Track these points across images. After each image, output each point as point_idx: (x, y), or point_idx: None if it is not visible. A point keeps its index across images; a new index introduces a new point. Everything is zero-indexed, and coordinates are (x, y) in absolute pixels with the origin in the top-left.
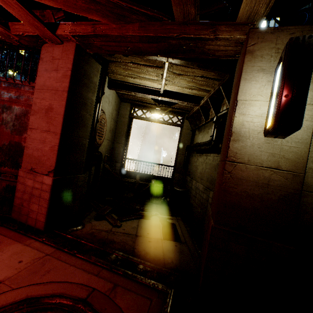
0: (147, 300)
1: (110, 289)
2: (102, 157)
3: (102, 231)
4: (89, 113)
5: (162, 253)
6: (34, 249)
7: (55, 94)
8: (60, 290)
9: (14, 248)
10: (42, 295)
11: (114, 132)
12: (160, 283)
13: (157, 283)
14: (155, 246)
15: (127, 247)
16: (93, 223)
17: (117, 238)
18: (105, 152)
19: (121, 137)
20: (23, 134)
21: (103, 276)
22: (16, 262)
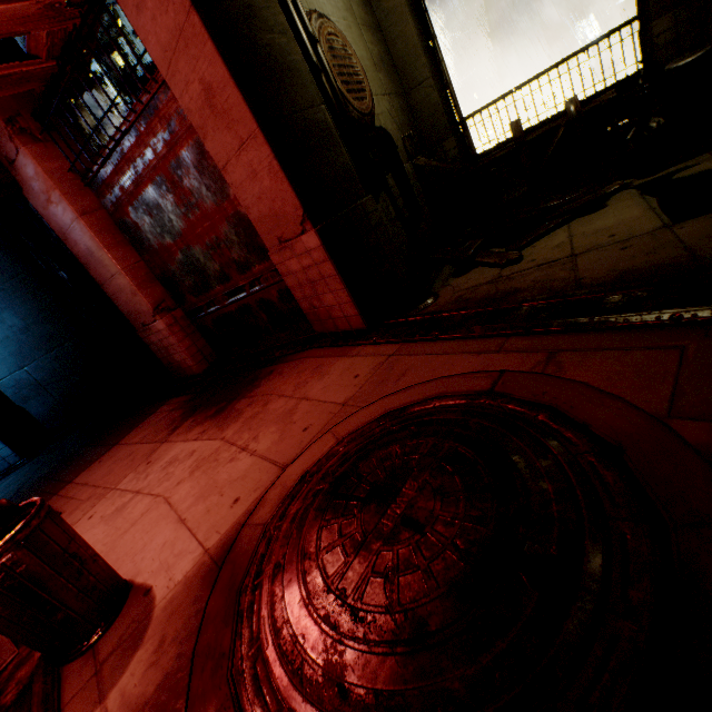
0: (666, 351)
1: (542, 363)
2: (399, 147)
3: (480, 286)
4: (277, 31)
5: (683, 252)
6: (368, 357)
7: (186, 46)
8: (435, 391)
9: (341, 365)
10: (407, 404)
11: (388, 65)
12: (700, 308)
13: (687, 312)
14: (647, 249)
15: (556, 286)
16: (453, 284)
17: (520, 283)
18: (398, 133)
19: (413, 63)
20: (228, 193)
21: (514, 349)
22: (351, 379)
